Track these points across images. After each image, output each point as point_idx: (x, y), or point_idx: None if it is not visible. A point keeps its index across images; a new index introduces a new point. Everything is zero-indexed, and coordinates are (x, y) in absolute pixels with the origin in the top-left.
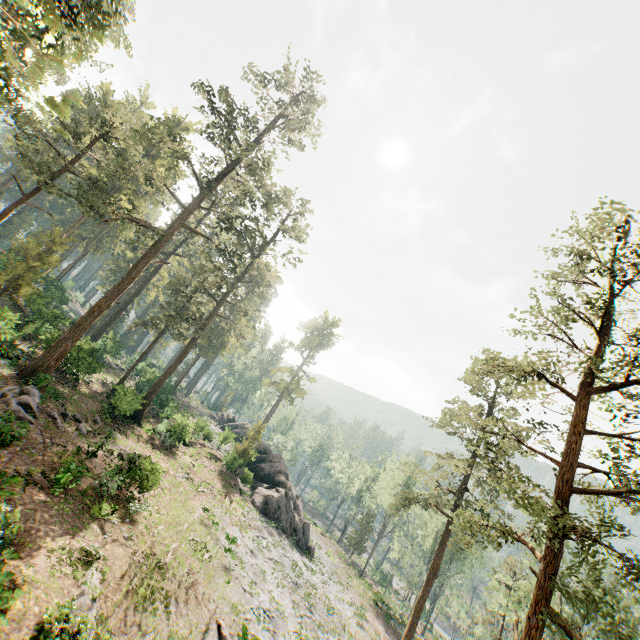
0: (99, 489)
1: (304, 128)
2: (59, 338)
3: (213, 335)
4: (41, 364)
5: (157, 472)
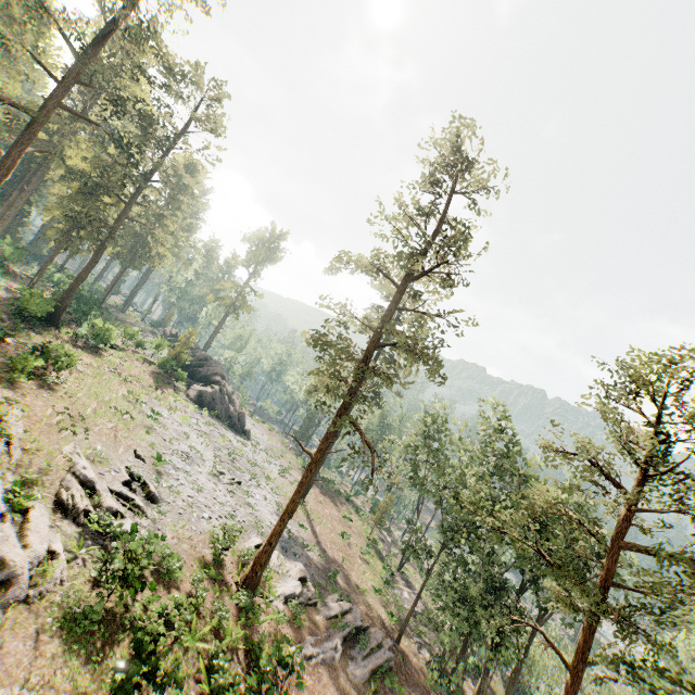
0: (12, 363)
1: None
2: None
3: (138, 244)
4: None
5: (72, 357)
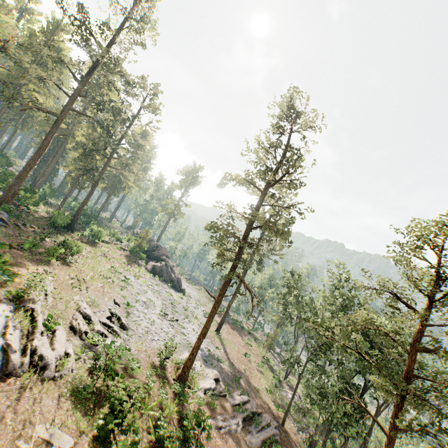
0: (48, 251)
1: (140, 33)
2: (10, 185)
3: (116, 181)
4: (4, 200)
5: (79, 247)
